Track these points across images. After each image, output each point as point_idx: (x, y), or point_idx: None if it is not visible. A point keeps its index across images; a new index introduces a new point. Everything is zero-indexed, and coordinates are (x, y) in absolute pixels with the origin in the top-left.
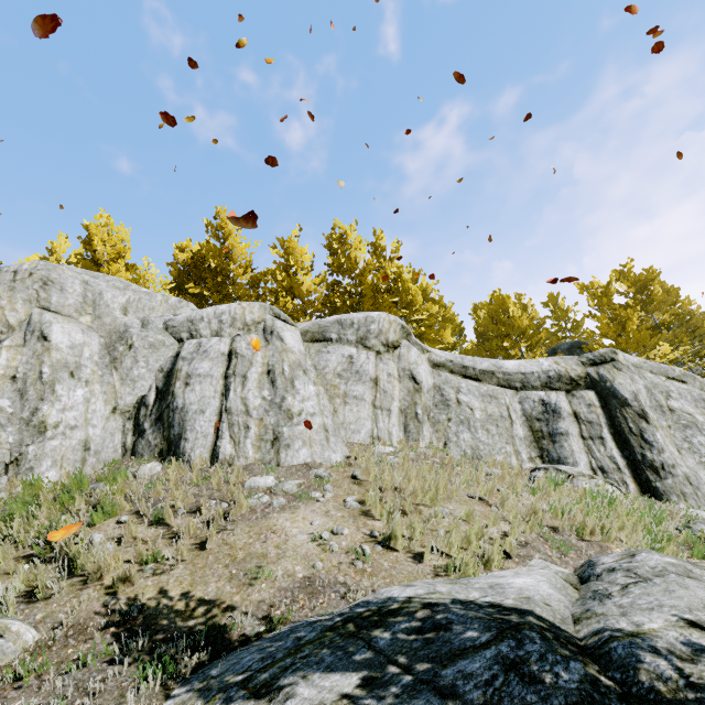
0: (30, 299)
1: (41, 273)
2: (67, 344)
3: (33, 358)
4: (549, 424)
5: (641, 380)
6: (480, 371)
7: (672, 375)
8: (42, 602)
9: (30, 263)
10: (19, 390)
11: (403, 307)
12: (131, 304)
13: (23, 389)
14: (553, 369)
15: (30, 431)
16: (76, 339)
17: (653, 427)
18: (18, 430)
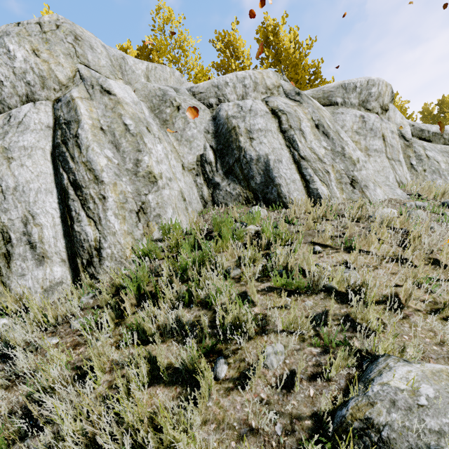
0: (69, 53)
1: (66, 26)
2: (130, 99)
3: (107, 111)
4: None
5: None
6: (433, 134)
7: None
8: (382, 335)
9: (49, 15)
10: (111, 142)
11: None
12: (150, 73)
13: (114, 141)
14: None
15: (141, 181)
16: (133, 97)
17: None
18: (129, 180)
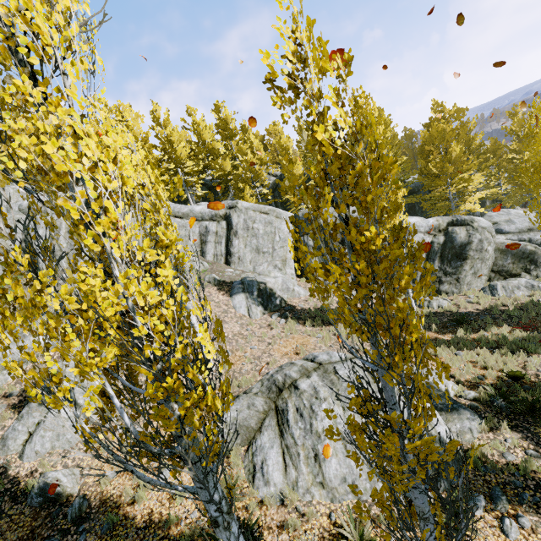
0: None
1: None
2: None
3: None
4: (206, 237)
5: (244, 216)
6: (182, 214)
7: (263, 211)
8: None
9: None
10: None
11: (173, 162)
12: None
13: None
14: (214, 211)
15: None
16: None
17: (236, 238)
18: None
